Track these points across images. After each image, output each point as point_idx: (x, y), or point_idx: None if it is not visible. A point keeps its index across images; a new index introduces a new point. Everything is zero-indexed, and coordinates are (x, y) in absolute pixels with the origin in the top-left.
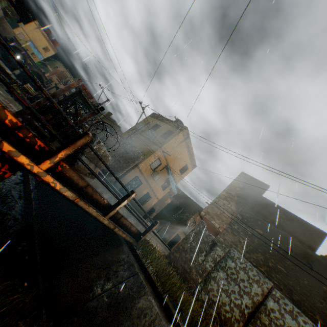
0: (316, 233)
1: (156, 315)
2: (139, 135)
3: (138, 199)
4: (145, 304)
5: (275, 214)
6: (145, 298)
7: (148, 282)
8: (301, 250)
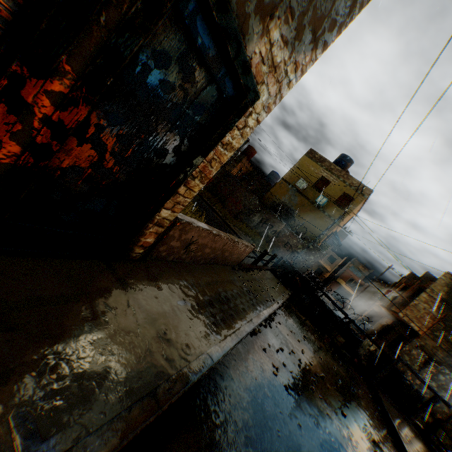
0: None
1: None
2: (300, 196)
3: None
4: None
5: None
6: None
7: None
8: None
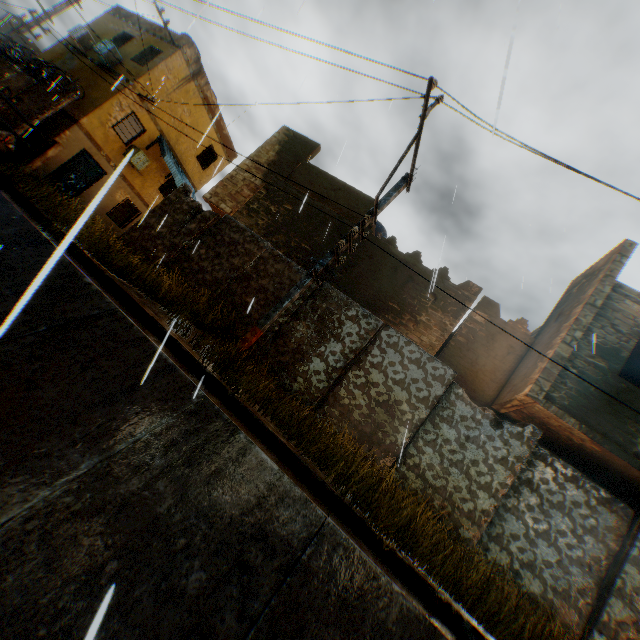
0: (365, 202)
1: (18, 218)
2: (81, 59)
3: (108, 211)
4: (0, 209)
5: (319, 185)
6: (3, 205)
7: (31, 212)
8: (338, 222)
